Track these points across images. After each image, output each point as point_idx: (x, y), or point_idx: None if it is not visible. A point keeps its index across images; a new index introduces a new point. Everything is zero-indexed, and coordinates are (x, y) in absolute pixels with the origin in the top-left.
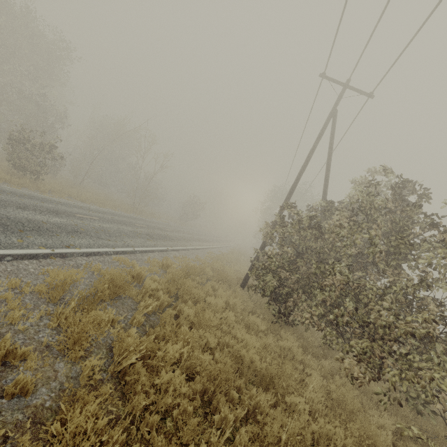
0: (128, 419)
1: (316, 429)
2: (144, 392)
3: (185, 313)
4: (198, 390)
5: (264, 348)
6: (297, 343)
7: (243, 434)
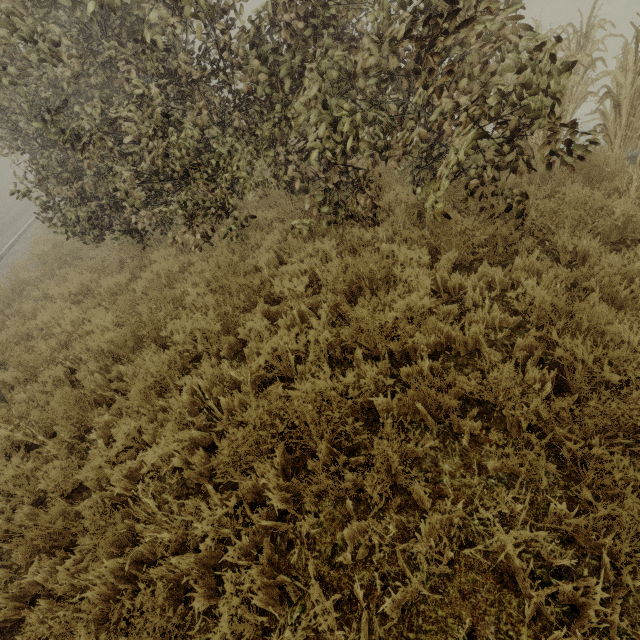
0: (7, 541)
1: (184, 337)
2: (4, 510)
3: (9, 381)
4: (65, 436)
5: (133, 304)
6: (174, 249)
7: (126, 417)
